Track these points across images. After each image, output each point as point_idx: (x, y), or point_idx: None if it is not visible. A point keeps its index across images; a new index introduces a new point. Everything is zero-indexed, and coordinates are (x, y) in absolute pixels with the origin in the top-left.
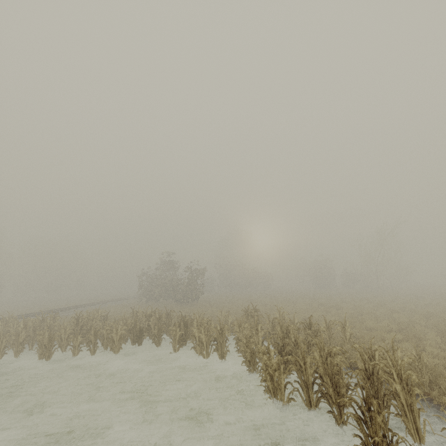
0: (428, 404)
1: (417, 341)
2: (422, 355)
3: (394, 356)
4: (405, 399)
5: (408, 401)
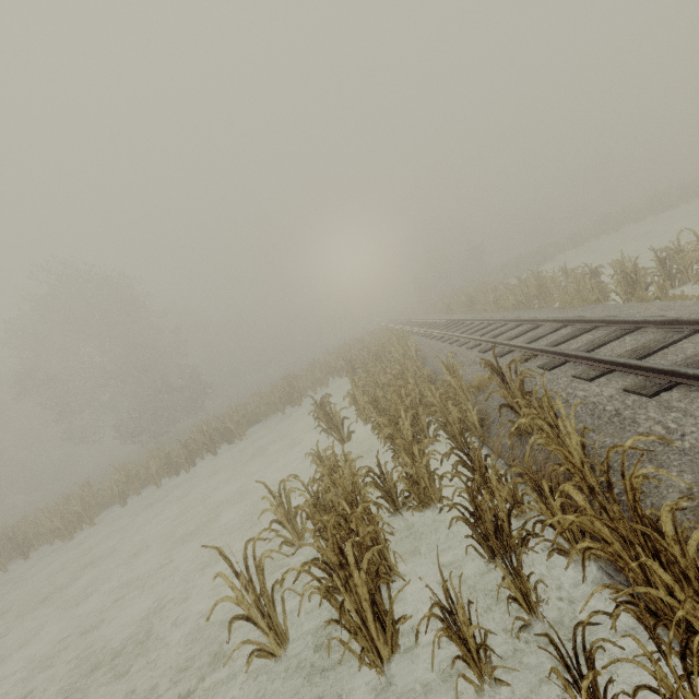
0: None
1: None
2: None
3: None
4: None
5: None
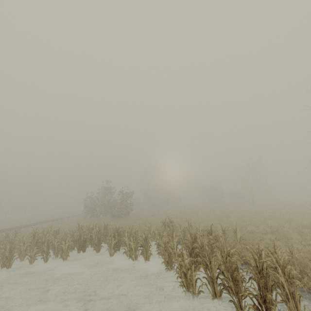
0: (301, 289)
1: (286, 239)
2: (294, 252)
3: (277, 254)
4: (288, 289)
5: (290, 290)
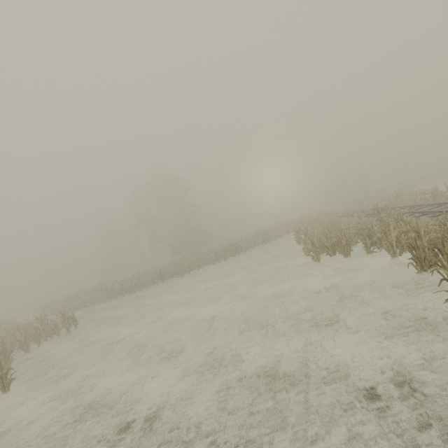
0: None
1: None
2: None
3: None
4: None
5: None
